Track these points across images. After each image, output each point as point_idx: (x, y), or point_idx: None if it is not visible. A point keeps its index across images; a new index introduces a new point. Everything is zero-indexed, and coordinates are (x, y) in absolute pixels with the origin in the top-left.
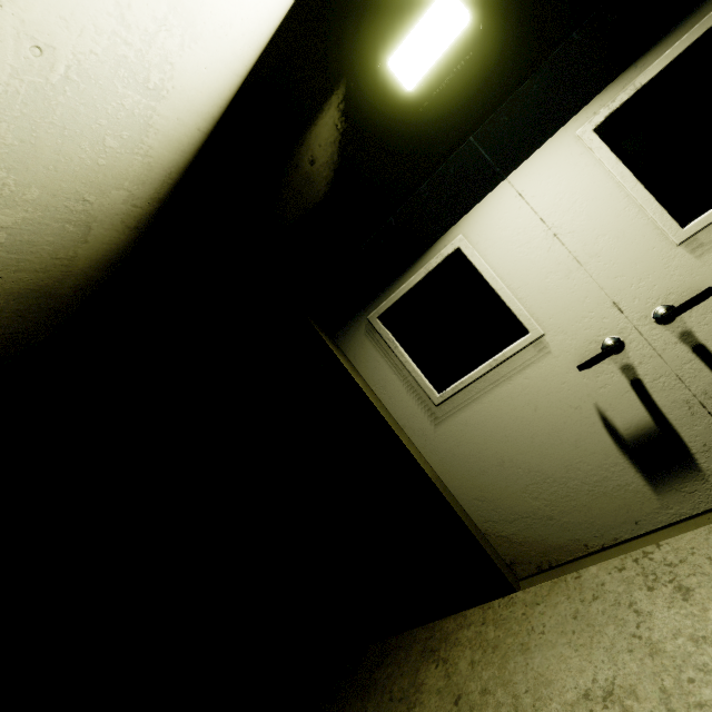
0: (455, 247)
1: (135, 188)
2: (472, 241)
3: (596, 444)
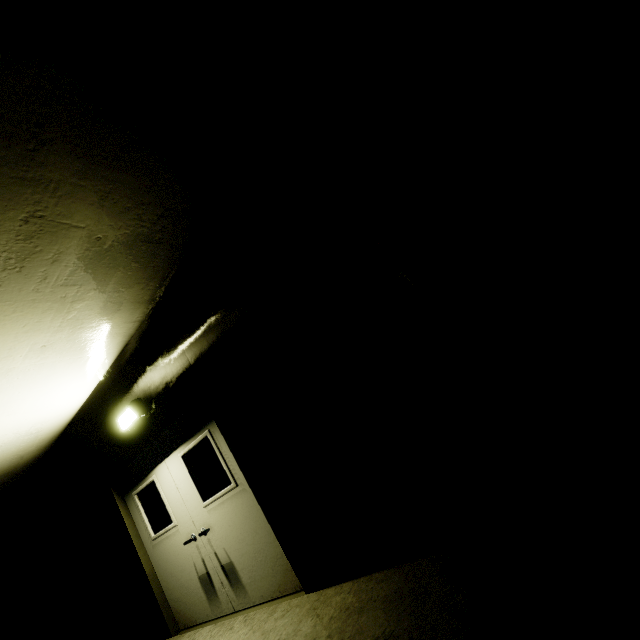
0: (153, 479)
1: (39, 444)
2: (158, 478)
3: (194, 576)
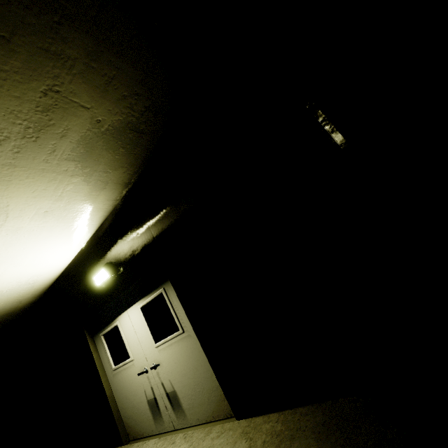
0: (117, 324)
1: (34, 292)
2: (121, 324)
3: (144, 400)
